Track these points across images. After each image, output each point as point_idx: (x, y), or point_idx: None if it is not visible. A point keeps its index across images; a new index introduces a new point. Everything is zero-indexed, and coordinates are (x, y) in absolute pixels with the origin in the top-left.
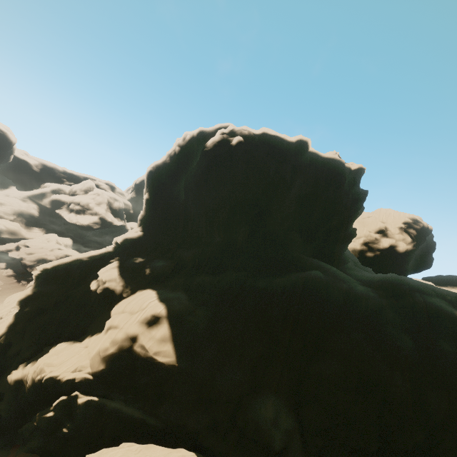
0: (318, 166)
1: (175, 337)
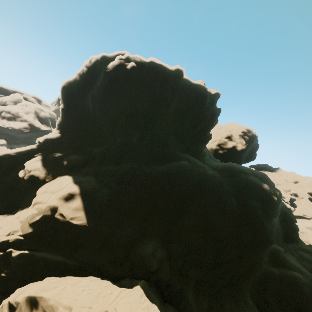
0: (189, 90)
1: (86, 207)
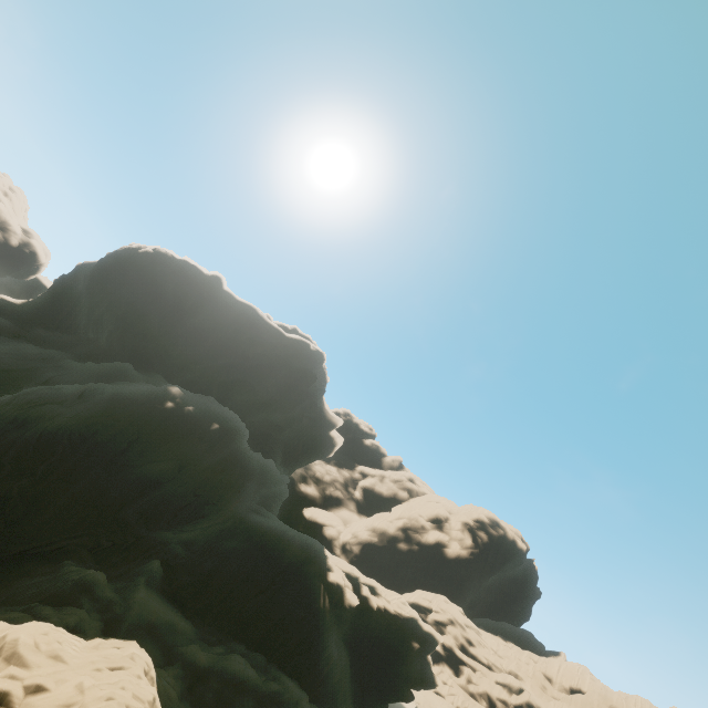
0: (231, 307)
1: None
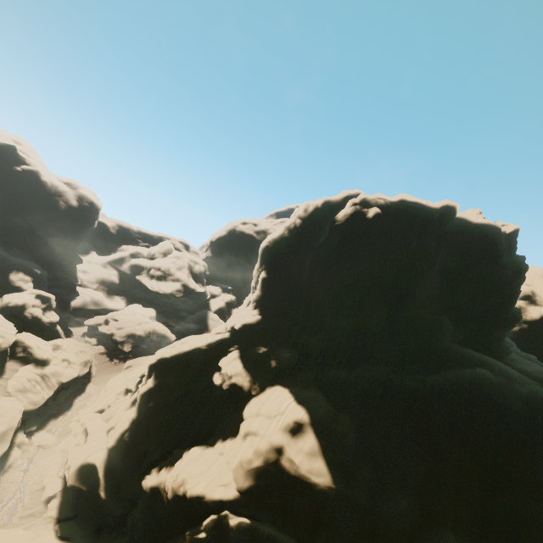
0: (467, 234)
1: (324, 450)
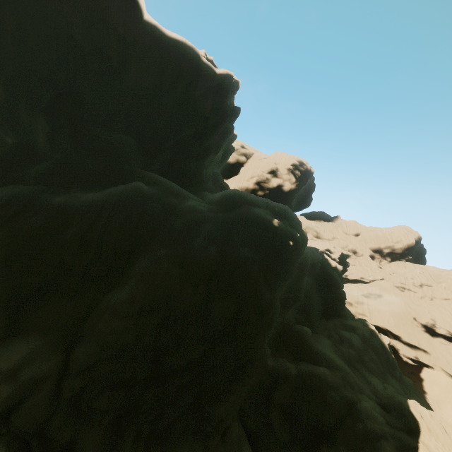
0: (163, 50)
1: None
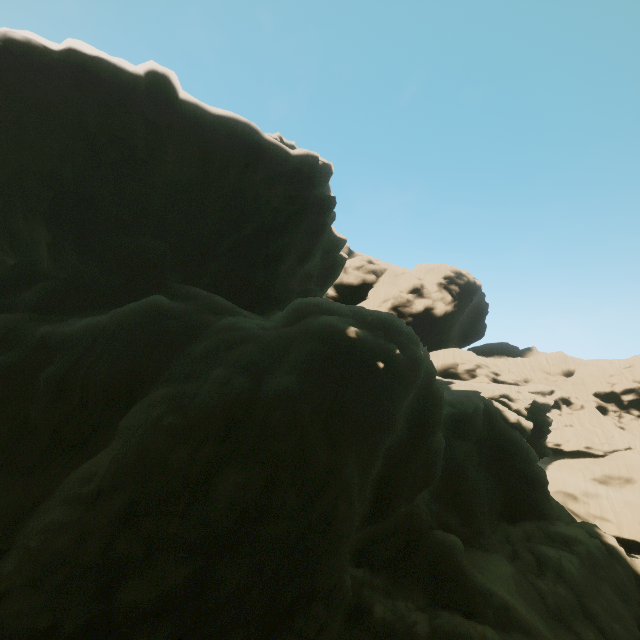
0: (208, 131)
1: None
